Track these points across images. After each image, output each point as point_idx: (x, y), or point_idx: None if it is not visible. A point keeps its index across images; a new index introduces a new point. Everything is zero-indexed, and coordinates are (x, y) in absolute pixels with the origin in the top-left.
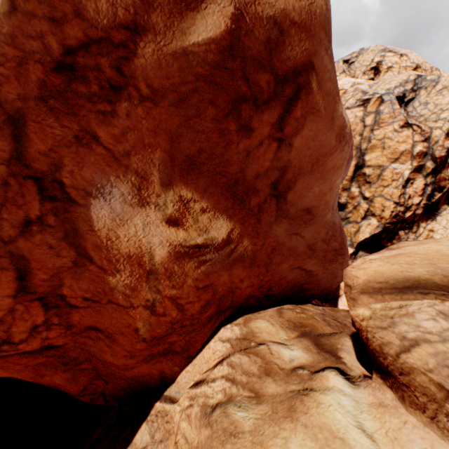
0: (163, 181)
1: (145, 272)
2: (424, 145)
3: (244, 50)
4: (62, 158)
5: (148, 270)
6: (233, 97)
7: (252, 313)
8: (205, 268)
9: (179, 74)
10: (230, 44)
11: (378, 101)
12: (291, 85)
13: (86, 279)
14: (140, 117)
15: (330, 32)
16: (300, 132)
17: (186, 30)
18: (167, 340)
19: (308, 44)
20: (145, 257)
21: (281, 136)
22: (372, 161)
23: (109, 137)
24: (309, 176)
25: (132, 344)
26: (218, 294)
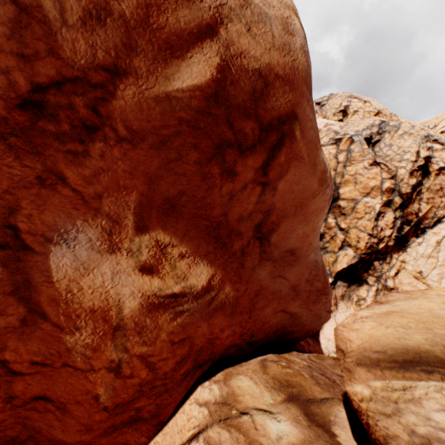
0: (139, 224)
1: (111, 328)
2: (391, 182)
3: (229, 98)
4: (19, 201)
5: (115, 326)
6: (217, 141)
7: (233, 366)
8: (182, 319)
9: (161, 117)
10: (215, 92)
11: (349, 141)
12: (275, 133)
13: (37, 339)
14: (116, 158)
15: (310, 85)
16: (284, 177)
17: (170, 76)
18: (133, 406)
19: (291, 96)
20: (112, 310)
21: (265, 180)
22: (346, 194)
23: (79, 178)
24: (293, 218)
25: (89, 414)
26: (196, 347)
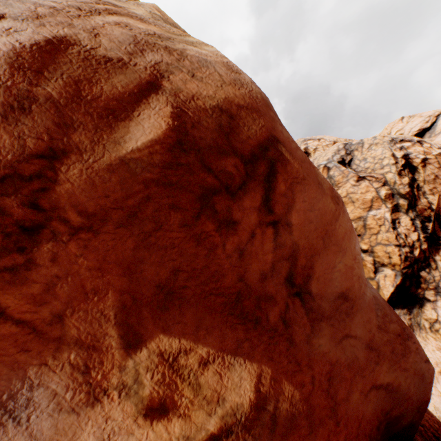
0: (127, 338)
1: None
2: (385, 188)
3: (196, 142)
4: None
5: None
6: (199, 192)
7: None
8: None
9: (121, 186)
10: (177, 140)
11: (325, 169)
12: (262, 162)
13: None
14: (74, 255)
15: (276, 113)
16: (293, 207)
17: (119, 139)
18: None
19: (263, 121)
20: None
21: (273, 218)
22: (350, 215)
23: (24, 301)
24: (325, 252)
25: None
26: None
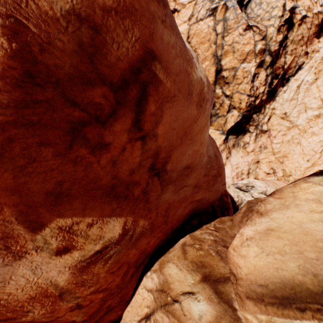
0: (32, 226)
1: (56, 297)
2: (262, 43)
3: (51, 72)
4: None
5: (58, 294)
6: (67, 127)
7: (164, 255)
8: (113, 259)
9: None
10: (25, 71)
11: (224, 8)
12: (134, 86)
13: None
14: None
15: None
16: (161, 122)
17: None
18: (103, 307)
19: (138, 30)
20: (49, 289)
21: (142, 134)
22: (227, 64)
23: None
24: (181, 146)
25: None
26: (132, 262)
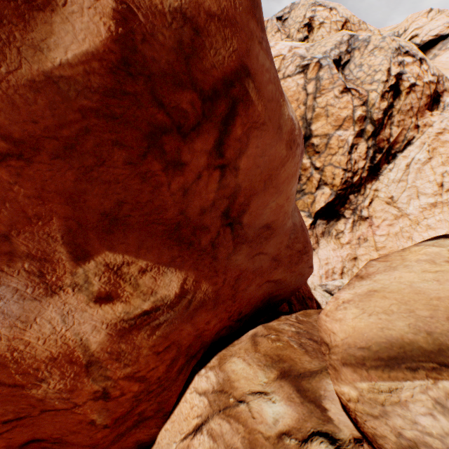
0: (76, 254)
1: (82, 367)
2: (363, 109)
3: (147, 64)
4: None
5: (85, 363)
6: (147, 130)
7: (226, 348)
8: (162, 331)
9: (52, 111)
10: (123, 57)
11: (317, 66)
12: (224, 100)
13: None
14: (8, 183)
15: (261, 16)
16: (245, 152)
17: (40, 43)
18: (135, 412)
19: (236, 42)
20: (76, 351)
21: (223, 162)
22: (319, 130)
23: None
24: (263, 193)
25: (90, 437)
26: (184, 346)
